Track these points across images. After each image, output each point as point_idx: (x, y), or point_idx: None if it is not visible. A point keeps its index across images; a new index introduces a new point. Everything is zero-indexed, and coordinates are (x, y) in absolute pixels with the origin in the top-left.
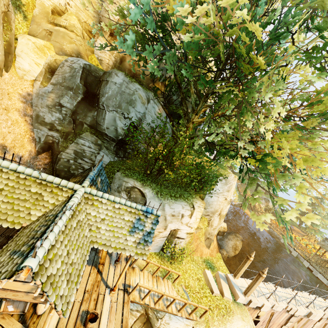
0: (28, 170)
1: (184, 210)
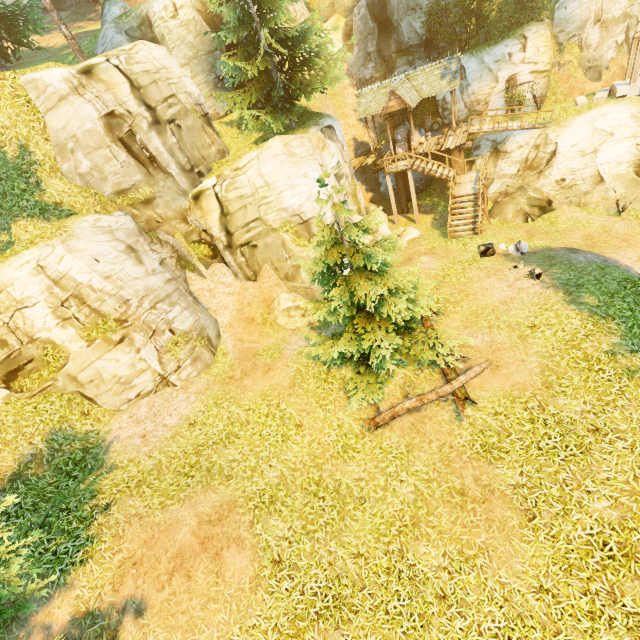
0: (376, 85)
1: (510, 48)
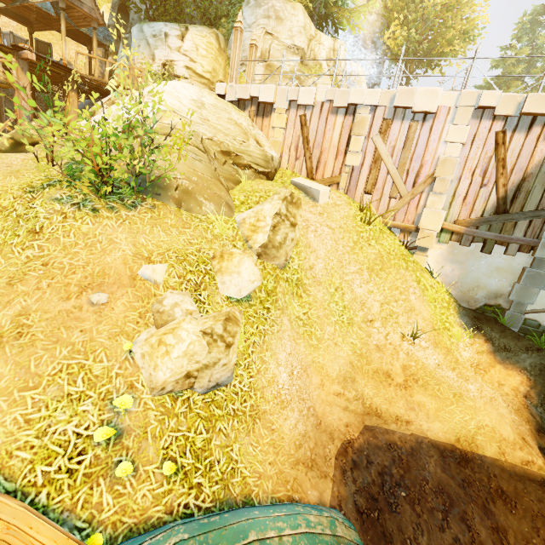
0: None
1: (169, 30)
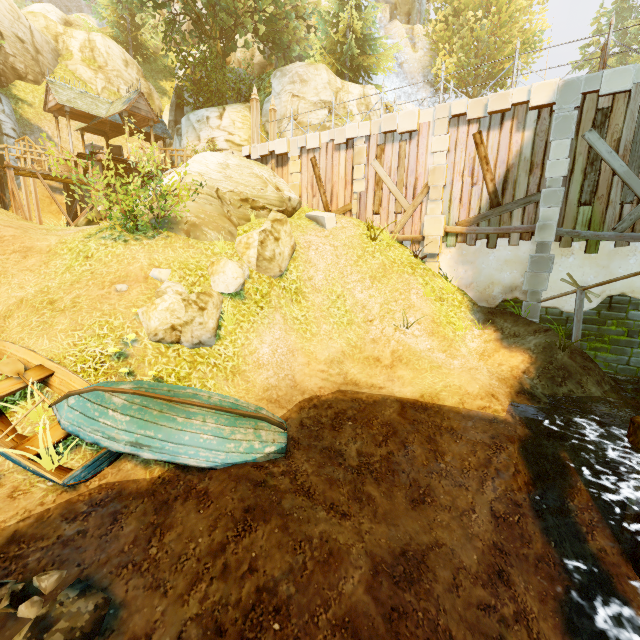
0: None
1: (210, 113)
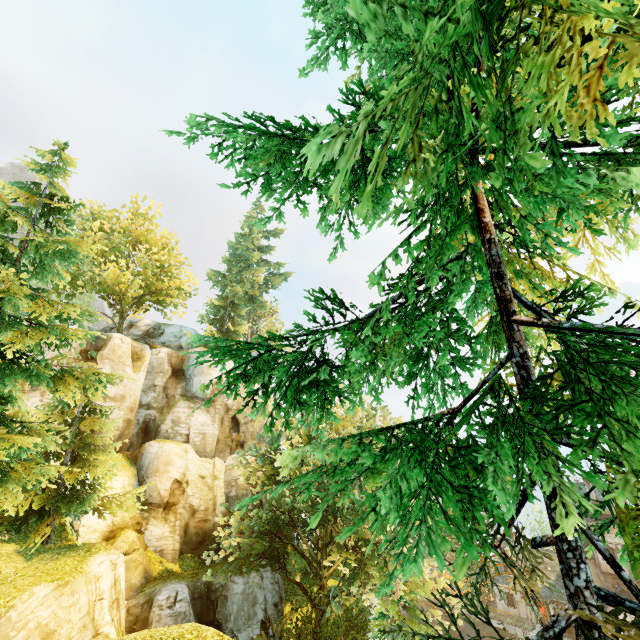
0: None
1: None
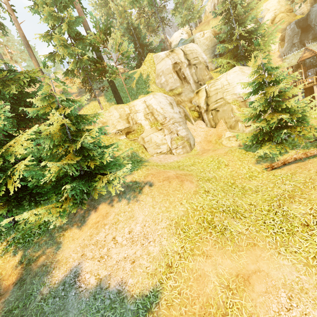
0: (296, 51)
1: None
